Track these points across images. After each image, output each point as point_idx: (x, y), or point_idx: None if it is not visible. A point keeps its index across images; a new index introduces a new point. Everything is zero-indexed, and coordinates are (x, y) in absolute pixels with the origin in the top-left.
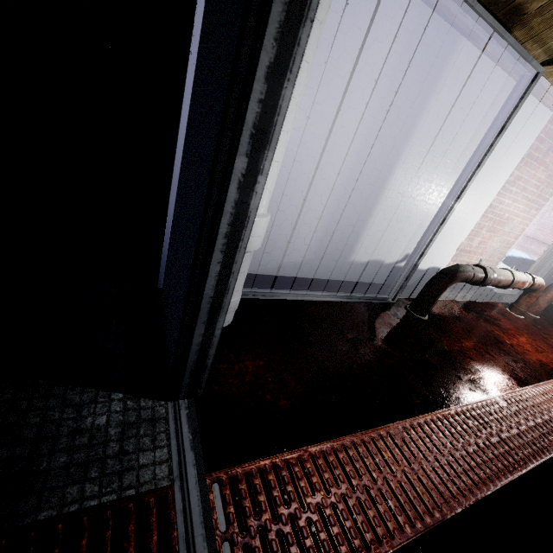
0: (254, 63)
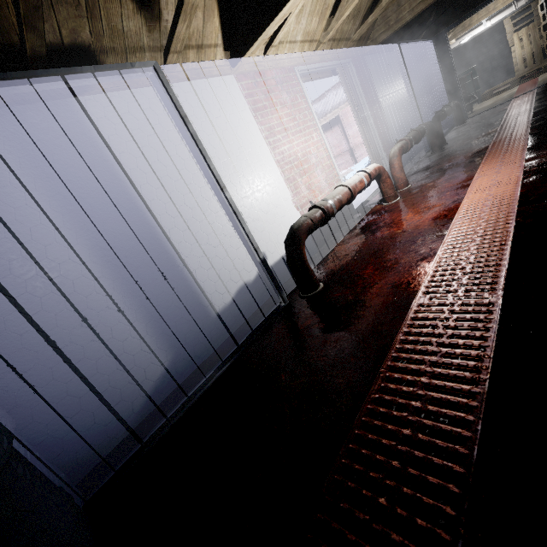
0: None
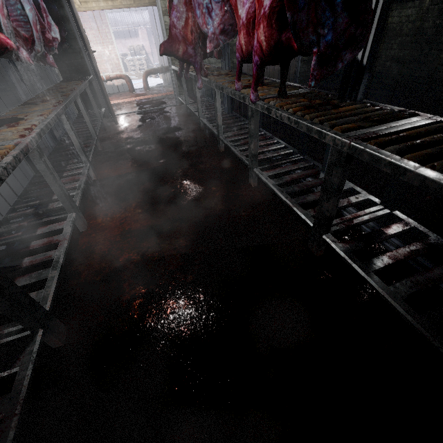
0: None
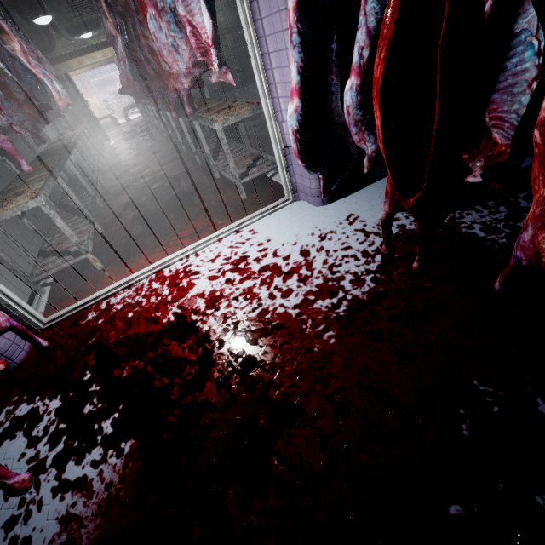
0: None
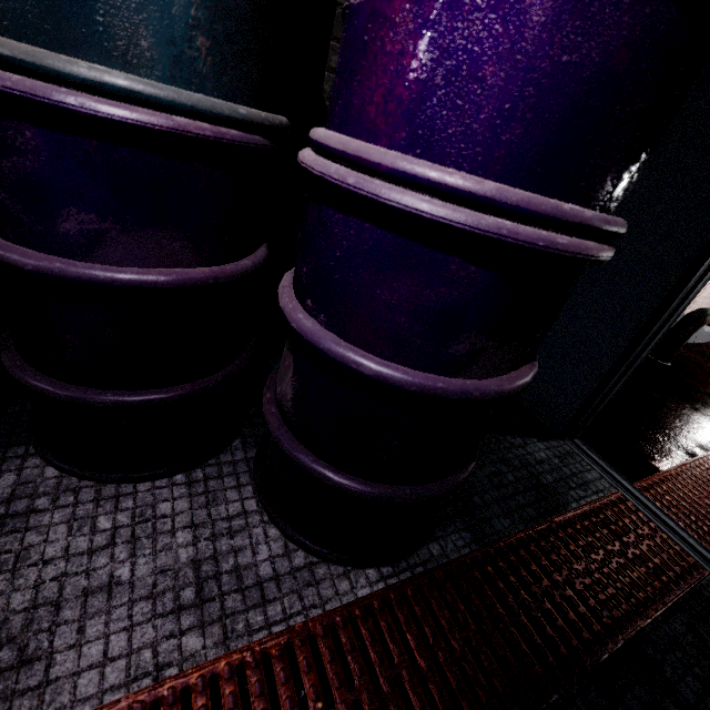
0: None
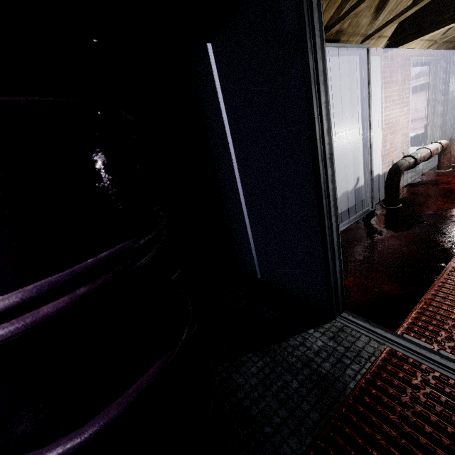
0: (320, 132)
